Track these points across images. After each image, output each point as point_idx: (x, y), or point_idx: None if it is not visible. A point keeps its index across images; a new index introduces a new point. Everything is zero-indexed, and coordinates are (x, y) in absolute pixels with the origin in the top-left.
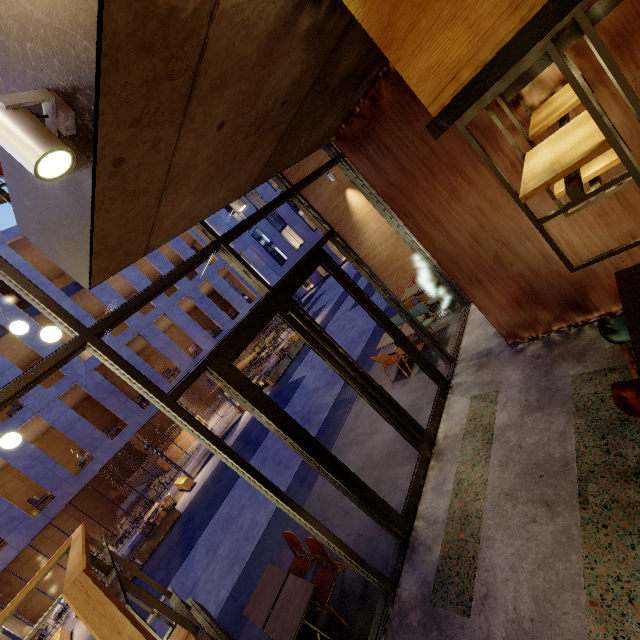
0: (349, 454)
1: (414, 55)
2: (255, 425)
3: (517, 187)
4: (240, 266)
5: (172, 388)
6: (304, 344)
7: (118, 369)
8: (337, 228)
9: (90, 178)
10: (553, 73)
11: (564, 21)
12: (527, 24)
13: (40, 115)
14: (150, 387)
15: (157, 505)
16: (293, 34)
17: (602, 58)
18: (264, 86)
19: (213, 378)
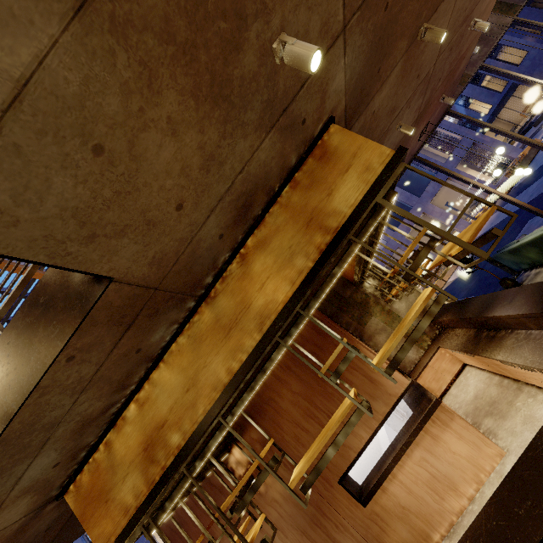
0: None
1: (94, 527)
2: None
3: (249, 528)
4: None
5: None
6: None
7: None
8: None
9: None
10: (244, 458)
11: (145, 519)
12: (127, 524)
13: None
14: None
15: None
16: (42, 514)
17: (160, 535)
18: (20, 539)
19: None
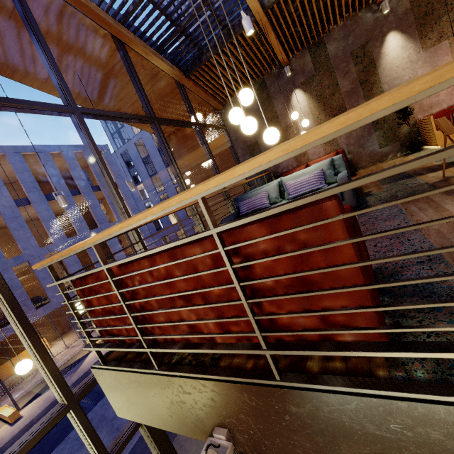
0: (189, 453)
1: None
2: None
3: None
4: None
5: (115, 448)
6: None
7: (84, 434)
8: None
9: (206, 440)
10: None
11: None
12: None
13: (218, 447)
14: (102, 450)
15: None
16: None
17: None
18: None
19: (141, 430)
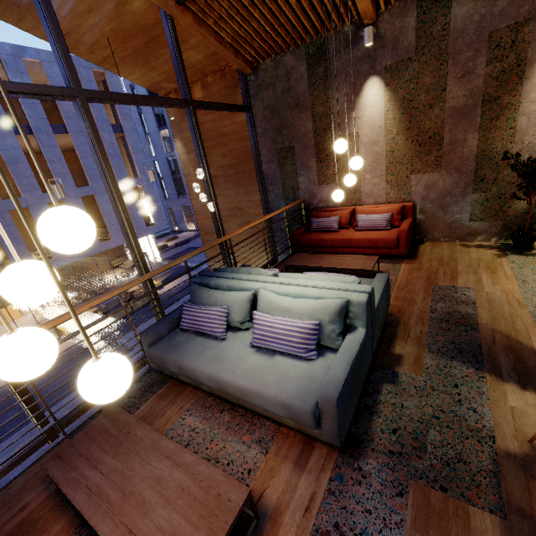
0: None
1: None
2: (60, 371)
3: None
4: None
5: None
6: None
7: None
8: None
9: None
10: None
11: None
12: None
13: None
14: None
15: None
16: None
17: None
18: None
19: None
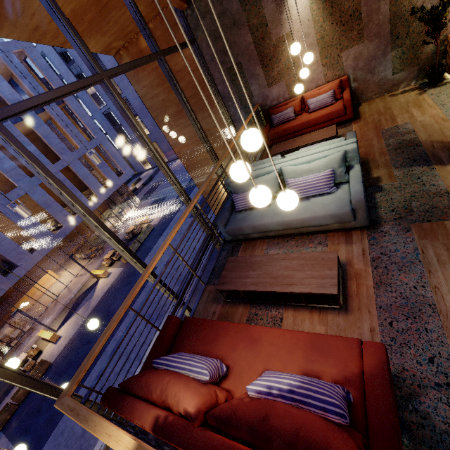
0: None
1: None
2: (114, 298)
3: None
4: (188, 313)
5: None
6: (150, 232)
7: None
8: (206, 196)
9: None
10: None
11: None
12: None
13: None
14: None
15: (25, 356)
16: None
17: None
18: None
19: None
